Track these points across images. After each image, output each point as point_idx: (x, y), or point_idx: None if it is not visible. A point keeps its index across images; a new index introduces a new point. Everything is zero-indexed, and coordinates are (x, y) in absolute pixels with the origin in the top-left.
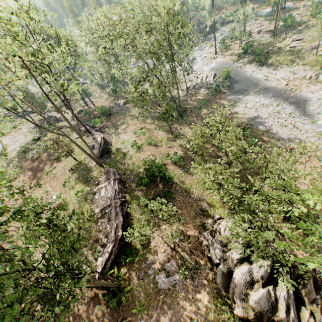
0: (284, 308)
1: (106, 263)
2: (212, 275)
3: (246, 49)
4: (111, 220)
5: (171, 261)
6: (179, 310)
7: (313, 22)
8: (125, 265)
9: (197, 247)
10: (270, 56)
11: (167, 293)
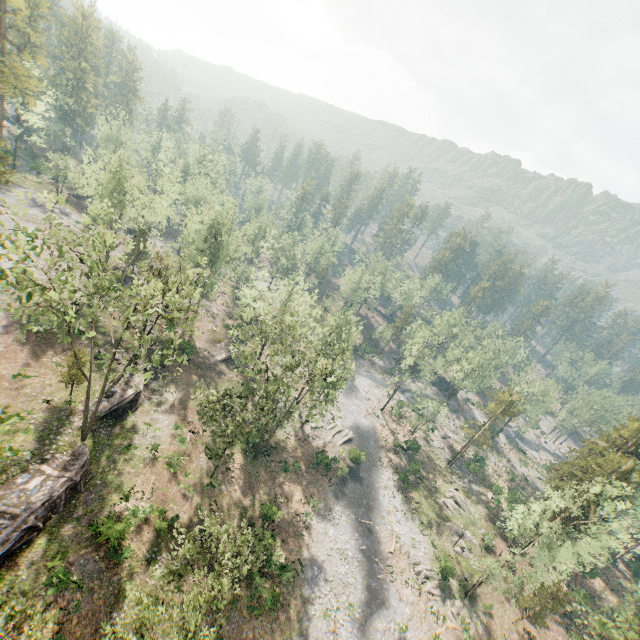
0: None
1: None
2: None
3: (409, 446)
4: None
5: None
6: None
7: (490, 497)
8: None
9: None
10: (421, 487)
11: None
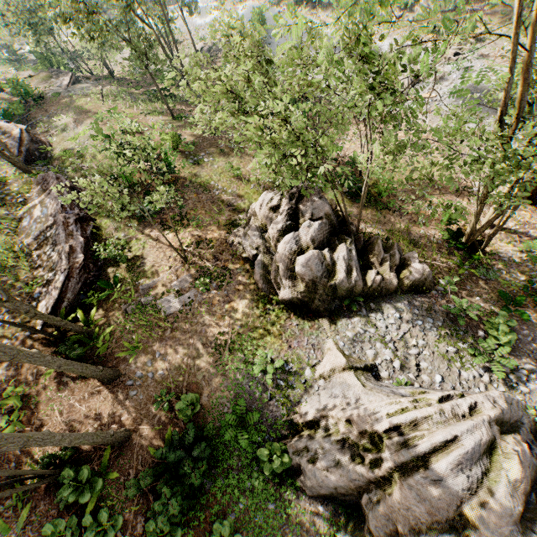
0: (343, 269)
1: (57, 308)
2: (249, 277)
3: None
4: (58, 243)
5: (182, 277)
6: (200, 331)
7: None
8: (99, 307)
9: (225, 249)
10: None
11: (178, 316)
